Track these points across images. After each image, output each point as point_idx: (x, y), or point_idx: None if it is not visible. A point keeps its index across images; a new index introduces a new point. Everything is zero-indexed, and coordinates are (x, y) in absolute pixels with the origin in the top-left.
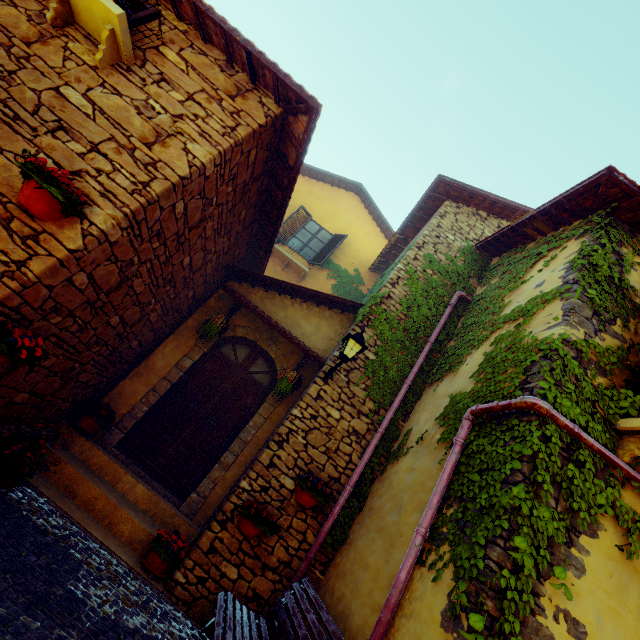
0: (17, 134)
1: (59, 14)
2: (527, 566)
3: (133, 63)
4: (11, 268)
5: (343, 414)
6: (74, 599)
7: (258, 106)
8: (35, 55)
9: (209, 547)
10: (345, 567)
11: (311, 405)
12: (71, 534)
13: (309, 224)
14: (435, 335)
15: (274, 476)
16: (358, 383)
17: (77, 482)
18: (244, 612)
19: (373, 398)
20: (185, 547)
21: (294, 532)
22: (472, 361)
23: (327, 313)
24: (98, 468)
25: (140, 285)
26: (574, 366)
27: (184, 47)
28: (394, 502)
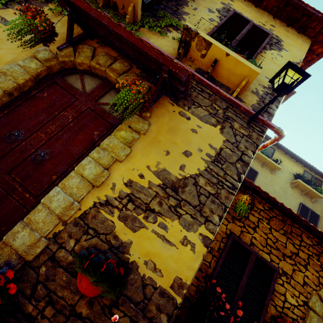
0: None
1: None
2: None
3: None
4: None
5: None
6: None
7: None
8: None
9: None
10: None
11: None
12: None
13: None
14: None
15: None
16: None
17: None
18: None
19: None
20: None
21: None
22: None
23: None
24: None
25: None
26: None
27: None
28: None
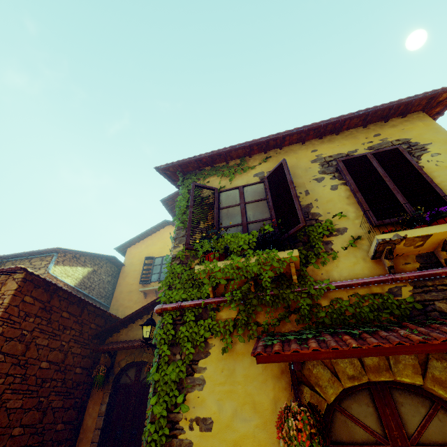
0: None
1: None
2: (157, 412)
3: None
4: None
5: None
6: None
7: (13, 282)
8: None
9: None
10: None
11: None
12: None
13: (156, 261)
14: None
15: None
16: None
17: None
18: None
19: None
20: None
21: None
22: None
23: None
24: None
25: (16, 402)
26: (177, 269)
27: None
28: None
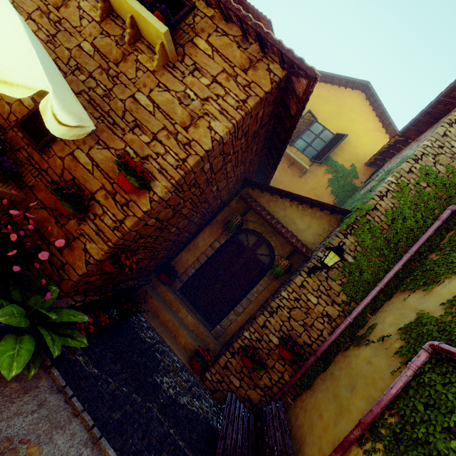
0: (115, 135)
1: (132, 35)
2: None
3: (176, 60)
4: (117, 224)
5: (320, 301)
6: (156, 384)
7: (265, 74)
8: (121, 72)
9: (224, 365)
10: (307, 406)
11: (295, 291)
12: (156, 342)
13: (314, 126)
14: (416, 247)
15: (265, 333)
16: (335, 279)
17: (159, 310)
18: (241, 409)
19: (346, 292)
20: (211, 360)
21: (276, 371)
22: (449, 287)
23: (318, 214)
24: (169, 302)
25: (186, 210)
26: None
27: (211, 32)
28: (349, 380)
